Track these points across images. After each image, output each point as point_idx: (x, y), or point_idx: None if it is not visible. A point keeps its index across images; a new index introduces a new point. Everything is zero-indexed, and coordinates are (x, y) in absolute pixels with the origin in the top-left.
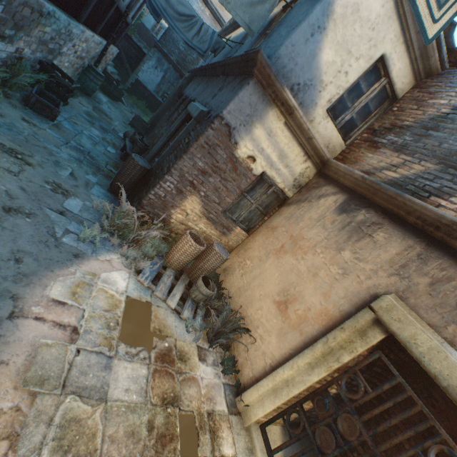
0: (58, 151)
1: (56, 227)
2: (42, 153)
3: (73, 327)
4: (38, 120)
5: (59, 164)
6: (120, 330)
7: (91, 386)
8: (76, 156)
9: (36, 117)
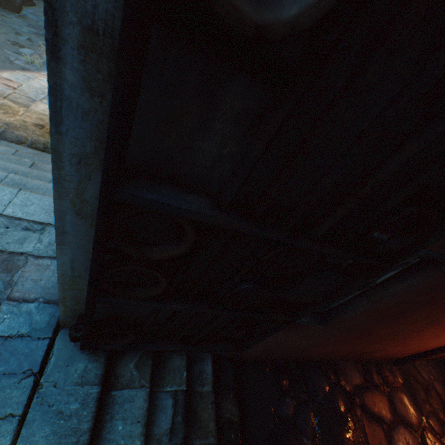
0: (20, 28)
1: (11, 57)
2: (7, 29)
3: (15, 88)
4: (7, 13)
5: (20, 34)
6: (46, 96)
7: (21, 103)
8: (35, 32)
9: (5, 12)
